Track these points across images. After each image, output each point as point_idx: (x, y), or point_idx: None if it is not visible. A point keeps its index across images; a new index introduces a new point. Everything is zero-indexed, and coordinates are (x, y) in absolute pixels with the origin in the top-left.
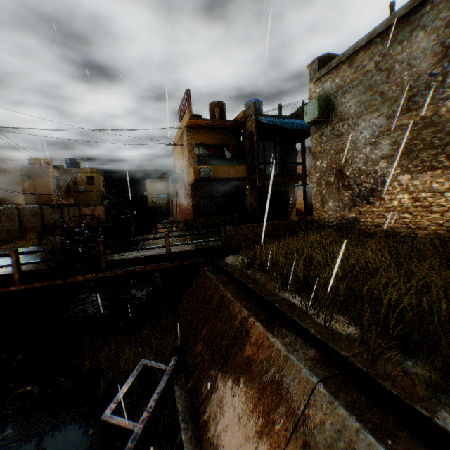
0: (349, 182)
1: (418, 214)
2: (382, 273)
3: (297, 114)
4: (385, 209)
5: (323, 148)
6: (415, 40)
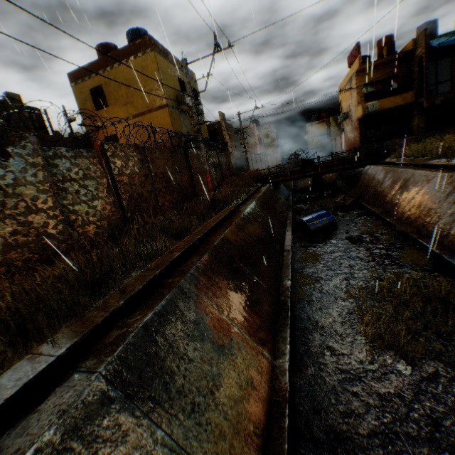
0: None
1: None
2: None
3: None
4: None
5: None
6: None
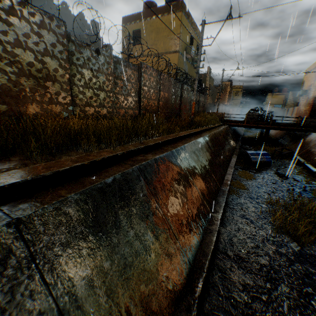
0: None
1: None
2: None
3: None
4: None
5: None
6: None
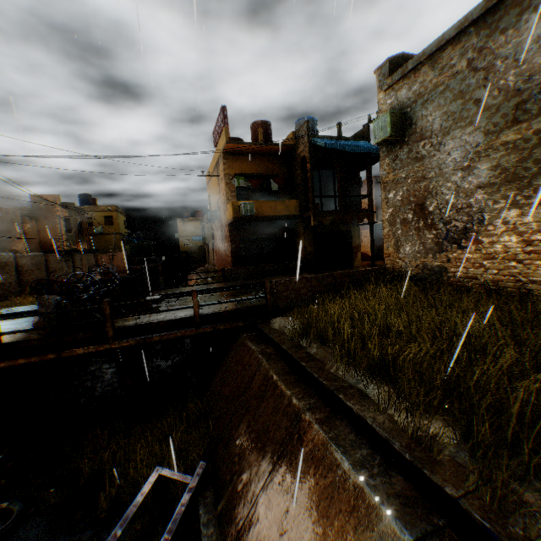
0: (433, 220)
1: (532, 263)
2: (496, 353)
3: (360, 135)
4: (484, 256)
5: (398, 175)
6: (525, 26)
